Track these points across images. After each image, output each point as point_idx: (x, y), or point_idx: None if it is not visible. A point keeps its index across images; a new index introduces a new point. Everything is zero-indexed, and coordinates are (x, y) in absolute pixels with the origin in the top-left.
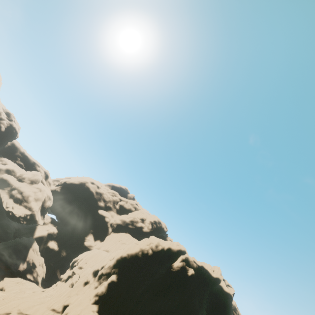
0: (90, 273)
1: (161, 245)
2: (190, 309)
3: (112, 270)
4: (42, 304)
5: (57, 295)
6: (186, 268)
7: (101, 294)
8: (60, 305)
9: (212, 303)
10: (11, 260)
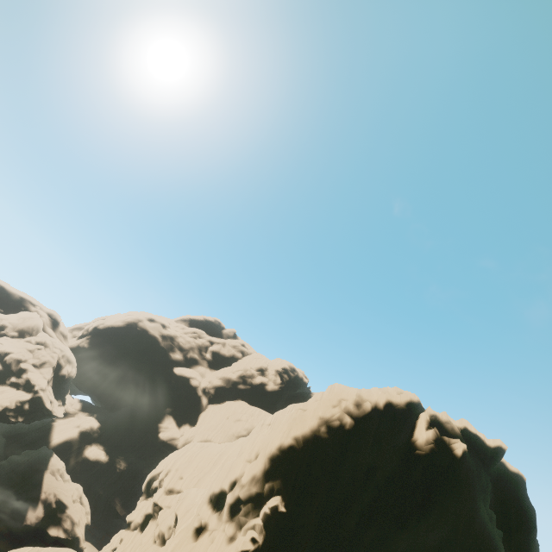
0: (202, 503)
1: (367, 401)
2: (479, 536)
3: (266, 486)
4: None
5: None
6: (444, 442)
7: None
8: None
9: (494, 505)
10: (3, 506)
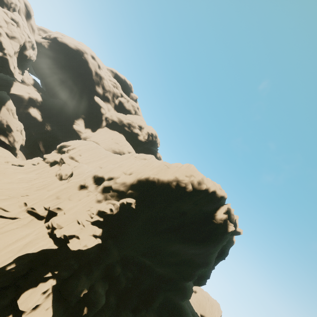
0: (89, 176)
1: (205, 184)
2: (209, 258)
3: (130, 191)
4: (12, 200)
5: (39, 185)
6: (227, 222)
7: (108, 217)
8: (43, 210)
9: None
10: None
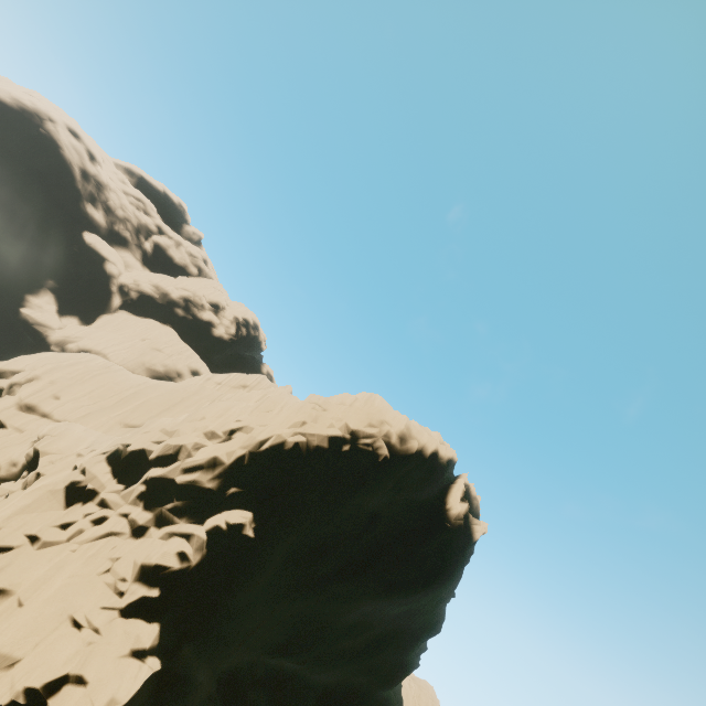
0: (96, 460)
1: (415, 439)
2: (436, 613)
3: (233, 490)
4: None
5: None
6: (468, 520)
7: (176, 579)
8: None
9: None
10: None
